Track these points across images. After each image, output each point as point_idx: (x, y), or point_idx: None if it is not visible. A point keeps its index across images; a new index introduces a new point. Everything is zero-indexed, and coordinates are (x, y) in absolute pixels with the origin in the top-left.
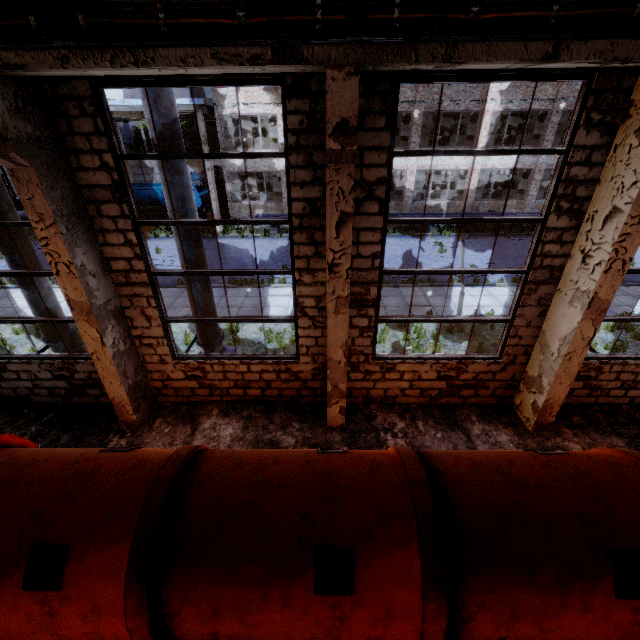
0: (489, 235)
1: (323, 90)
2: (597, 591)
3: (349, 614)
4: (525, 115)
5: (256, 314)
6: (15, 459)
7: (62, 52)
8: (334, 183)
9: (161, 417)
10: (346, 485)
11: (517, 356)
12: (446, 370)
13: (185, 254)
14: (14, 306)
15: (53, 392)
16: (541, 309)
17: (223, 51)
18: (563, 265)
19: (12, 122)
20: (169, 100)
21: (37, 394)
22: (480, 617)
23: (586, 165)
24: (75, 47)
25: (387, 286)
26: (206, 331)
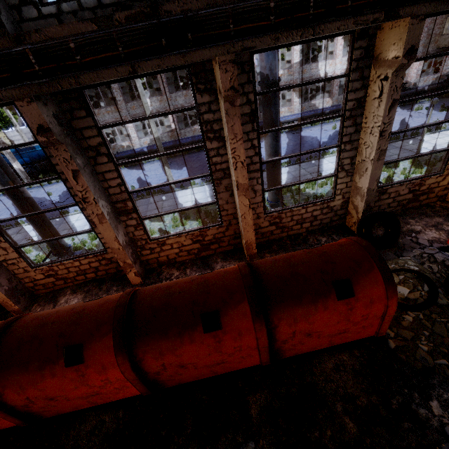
0: None
1: None
2: (196, 333)
3: (85, 372)
4: None
5: None
6: None
7: None
8: (59, 156)
9: (37, 303)
10: (86, 315)
11: (231, 220)
12: (195, 237)
13: (19, 205)
14: None
15: None
16: (230, 192)
17: None
18: (228, 167)
19: None
20: None
21: None
22: (146, 357)
23: (210, 112)
24: None
25: (197, 186)
26: (54, 246)
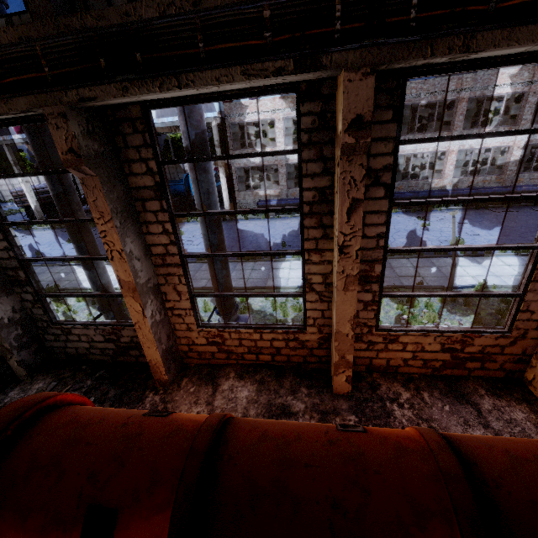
0: (470, 208)
1: (334, 92)
2: None
3: None
4: (498, 99)
5: (261, 285)
6: (76, 419)
7: (123, 84)
8: (346, 173)
9: (187, 377)
10: (374, 471)
11: (528, 331)
12: (450, 343)
13: (208, 238)
14: (77, 279)
15: (104, 352)
16: None
17: (251, 68)
18: None
19: (84, 142)
20: (199, 114)
21: (92, 353)
22: None
23: None
24: (133, 79)
25: None
26: (224, 302)
